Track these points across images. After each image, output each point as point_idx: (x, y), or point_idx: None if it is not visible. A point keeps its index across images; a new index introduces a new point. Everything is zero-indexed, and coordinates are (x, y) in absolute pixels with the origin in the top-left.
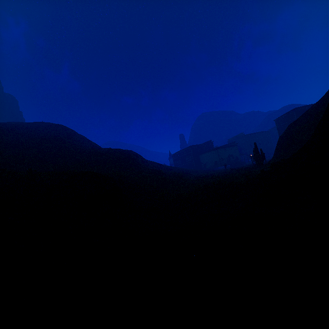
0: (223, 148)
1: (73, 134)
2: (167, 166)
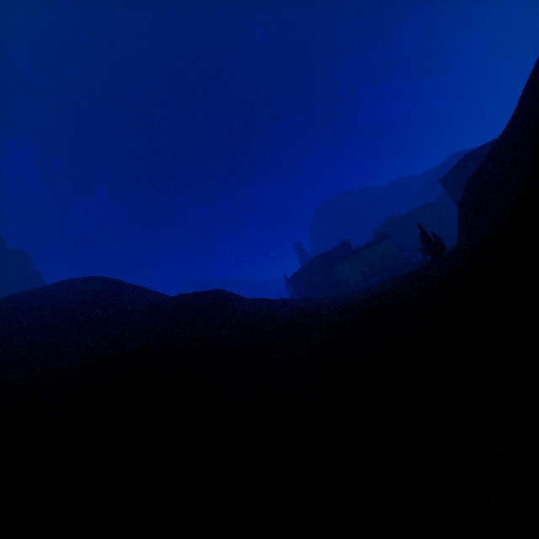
0: (368, 247)
1: (120, 287)
2: (284, 300)
